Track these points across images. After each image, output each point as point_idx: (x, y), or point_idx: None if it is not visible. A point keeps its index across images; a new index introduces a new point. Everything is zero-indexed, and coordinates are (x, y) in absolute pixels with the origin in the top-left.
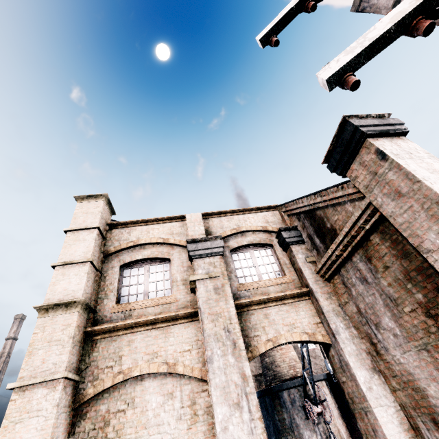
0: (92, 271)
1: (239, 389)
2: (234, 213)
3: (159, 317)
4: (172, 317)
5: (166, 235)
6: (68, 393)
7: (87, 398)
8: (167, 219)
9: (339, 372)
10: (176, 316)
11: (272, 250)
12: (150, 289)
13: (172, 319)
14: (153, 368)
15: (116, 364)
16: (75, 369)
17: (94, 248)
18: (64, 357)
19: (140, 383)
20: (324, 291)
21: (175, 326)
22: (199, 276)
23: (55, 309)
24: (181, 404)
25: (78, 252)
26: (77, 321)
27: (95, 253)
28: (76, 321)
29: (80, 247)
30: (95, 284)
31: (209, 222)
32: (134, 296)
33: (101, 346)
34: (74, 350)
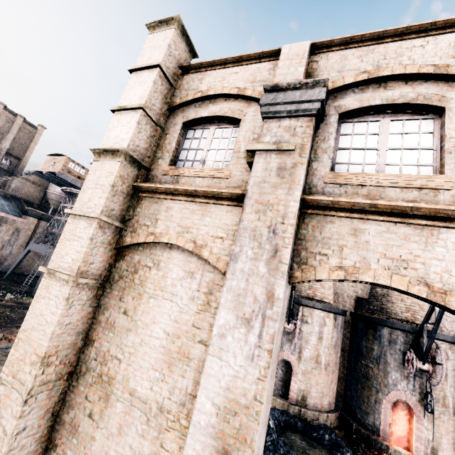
0: (148, 123)
1: (256, 306)
2: (380, 40)
3: (199, 190)
4: (214, 194)
5: (244, 84)
6: (108, 234)
7: (125, 244)
8: (253, 57)
9: None
10: (219, 194)
11: (438, 121)
12: (208, 157)
13: (214, 196)
14: (180, 241)
15: (152, 225)
16: (117, 216)
17: (151, 94)
18: (102, 201)
19: (168, 250)
20: None
21: (217, 206)
22: (261, 145)
23: (105, 155)
24: (198, 287)
25: (135, 96)
26: (120, 171)
27: (153, 101)
28: (117, 171)
29: (138, 92)
30: (152, 139)
31: (320, 60)
32: (190, 163)
33: (145, 204)
34: (115, 199)
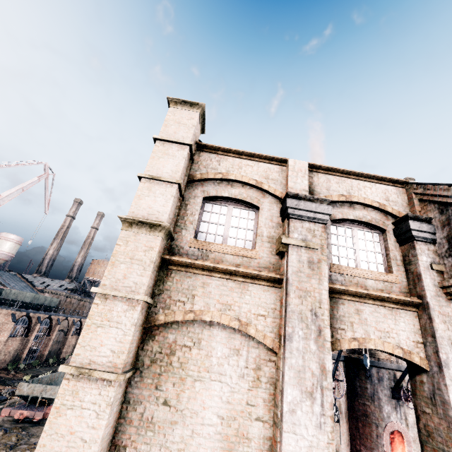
0: (177, 195)
1: (314, 380)
2: (347, 175)
3: (240, 271)
4: (253, 275)
5: (260, 178)
6: (143, 314)
7: (158, 323)
8: (264, 157)
9: (423, 400)
10: (258, 276)
11: (381, 236)
12: (230, 234)
13: (252, 277)
14: (224, 319)
15: (189, 301)
16: (150, 292)
17: (183, 169)
18: (145, 279)
19: (208, 327)
20: (443, 312)
21: (254, 285)
22: (294, 240)
23: (139, 226)
24: (246, 364)
25: (166, 168)
26: (159, 246)
27: (182, 175)
28: (158, 246)
29: (169, 164)
30: (177, 210)
31: (314, 177)
32: (212, 236)
33: (176, 277)
34: (153, 275)
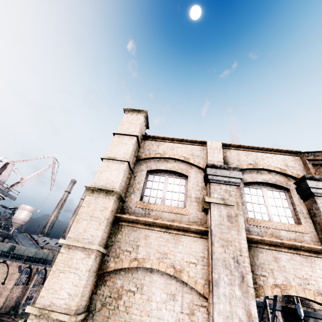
0: (127, 169)
1: None
2: (252, 149)
3: (173, 225)
4: (184, 228)
5: (187, 155)
6: (97, 261)
7: (109, 270)
8: (189, 141)
9: None
10: (188, 229)
11: (287, 194)
12: (167, 196)
13: (184, 230)
14: (162, 266)
15: (134, 251)
16: (104, 243)
17: (131, 152)
18: (99, 233)
19: (149, 274)
20: None
21: (185, 236)
22: (214, 199)
23: (98, 192)
24: (181, 309)
25: (120, 151)
26: (112, 207)
27: (131, 156)
28: (111, 206)
29: (122, 149)
30: (127, 180)
31: (227, 152)
32: (154, 198)
33: (125, 231)
34: (106, 229)
